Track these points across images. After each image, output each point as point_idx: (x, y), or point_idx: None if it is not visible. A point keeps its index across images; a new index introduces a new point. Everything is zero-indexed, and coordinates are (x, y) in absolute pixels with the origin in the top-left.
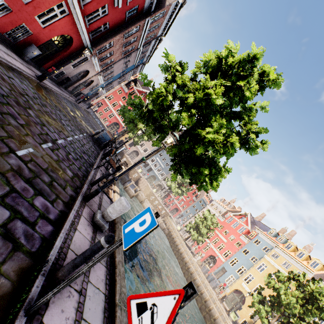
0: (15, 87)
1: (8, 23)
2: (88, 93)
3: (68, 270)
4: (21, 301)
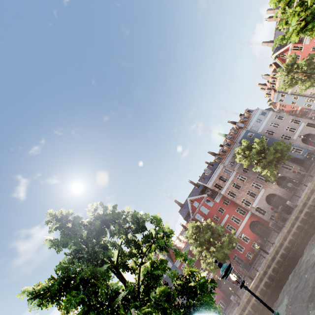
0: (251, 273)
1: (253, 251)
2: (302, 157)
3: None
4: None
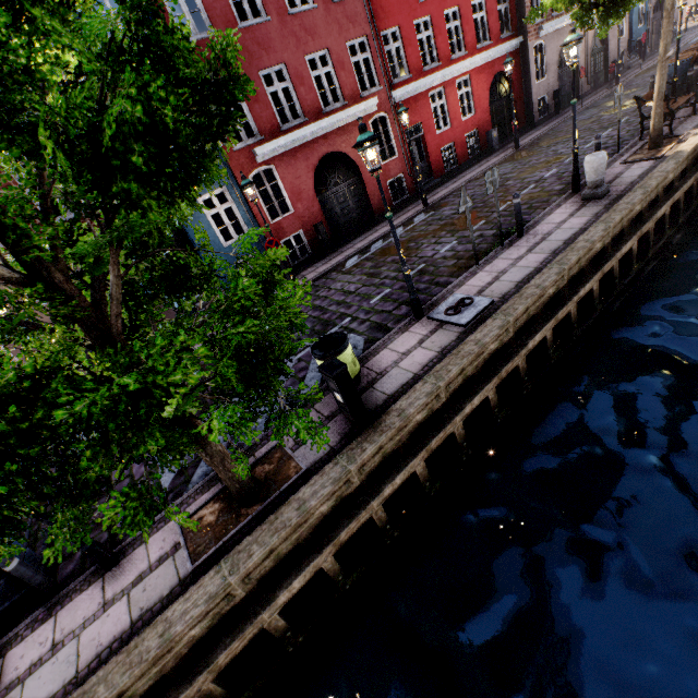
0: None
1: (461, 150)
2: (633, 38)
3: (516, 226)
4: (496, 243)
